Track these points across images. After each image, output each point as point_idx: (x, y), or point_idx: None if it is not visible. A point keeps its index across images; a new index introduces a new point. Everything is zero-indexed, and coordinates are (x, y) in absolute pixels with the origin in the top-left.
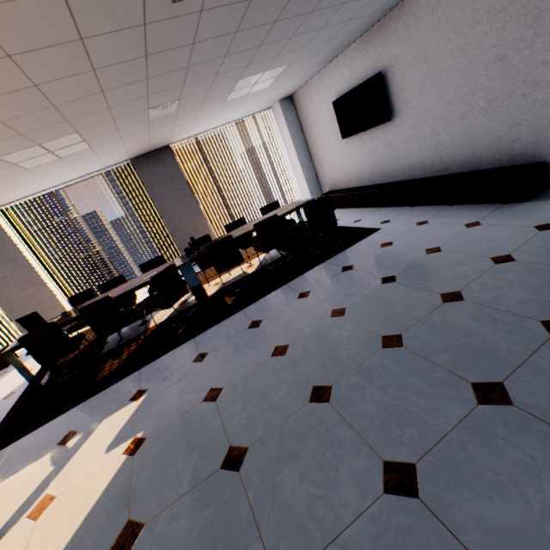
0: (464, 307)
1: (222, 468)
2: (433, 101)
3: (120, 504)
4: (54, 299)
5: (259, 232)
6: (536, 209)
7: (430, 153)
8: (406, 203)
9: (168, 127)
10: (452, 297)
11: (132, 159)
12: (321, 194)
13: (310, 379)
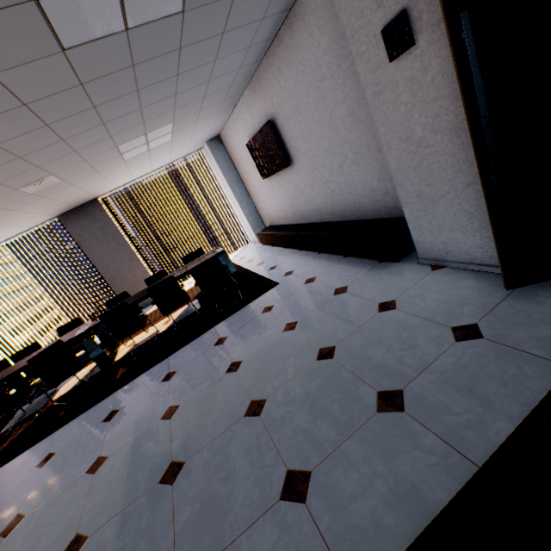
0: (253, 428)
1: None
2: (316, 150)
3: None
4: None
5: (154, 296)
6: (397, 275)
7: (328, 198)
8: (315, 249)
9: (72, 190)
10: (255, 409)
11: (59, 216)
12: (261, 230)
13: (83, 521)
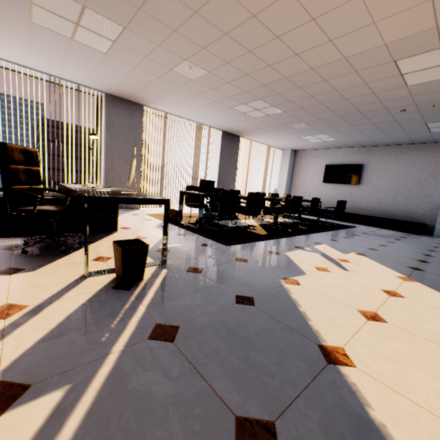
0: None
1: (422, 262)
2: (383, 185)
3: (392, 263)
4: (138, 182)
5: (313, 202)
6: (428, 237)
7: (373, 205)
8: (357, 222)
9: (271, 130)
10: (436, 247)
11: (223, 131)
12: None
13: (415, 252)
